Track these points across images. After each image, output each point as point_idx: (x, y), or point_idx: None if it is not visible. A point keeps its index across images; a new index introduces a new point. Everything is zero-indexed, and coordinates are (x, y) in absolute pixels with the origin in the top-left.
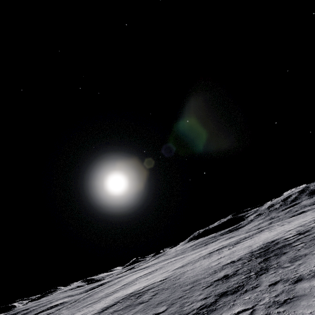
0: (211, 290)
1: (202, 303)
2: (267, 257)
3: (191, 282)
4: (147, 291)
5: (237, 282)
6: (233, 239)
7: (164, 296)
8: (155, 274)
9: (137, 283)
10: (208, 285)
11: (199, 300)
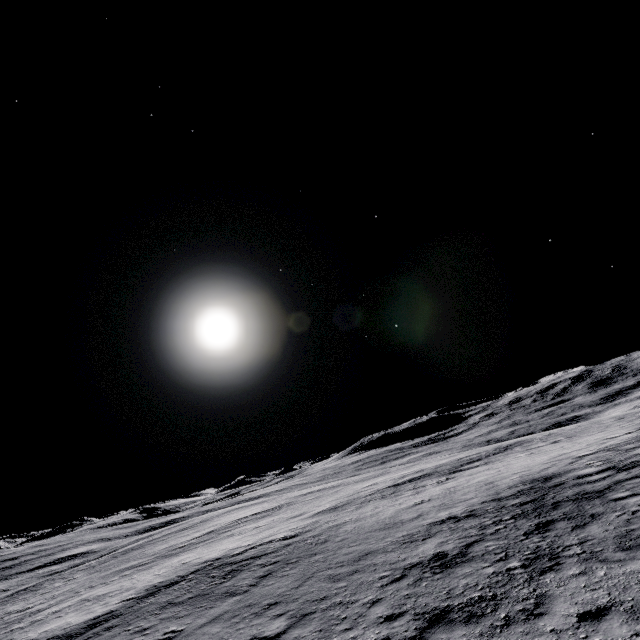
0: (404, 594)
1: (381, 634)
2: (547, 521)
3: (352, 558)
4: (251, 561)
5: (476, 584)
6: (443, 461)
7: (286, 586)
8: (276, 518)
9: (234, 535)
10: (395, 575)
11: (371, 621)
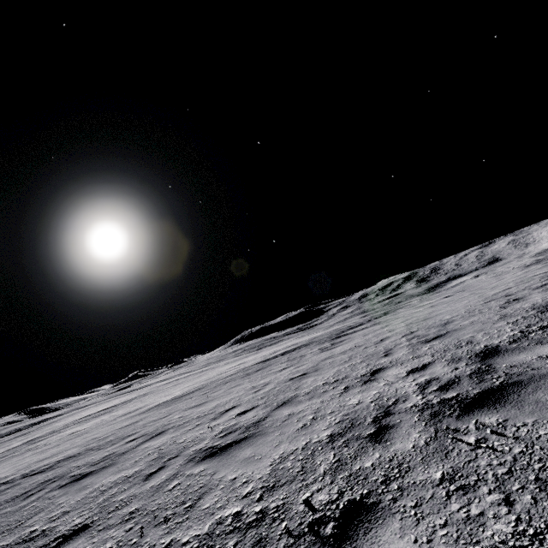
0: None
1: None
2: None
3: None
4: None
5: None
6: (317, 334)
7: None
8: (109, 416)
9: (35, 448)
10: None
11: None
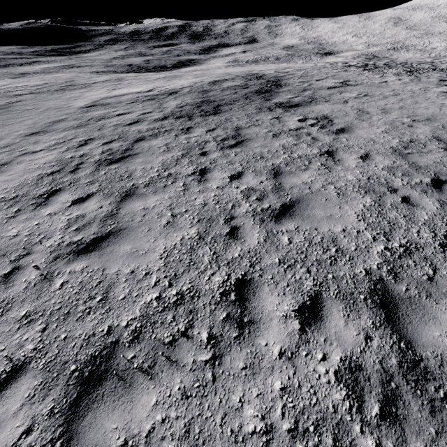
0: None
1: None
2: None
3: None
4: None
5: None
6: (180, 82)
7: None
8: None
9: None
10: None
11: None
